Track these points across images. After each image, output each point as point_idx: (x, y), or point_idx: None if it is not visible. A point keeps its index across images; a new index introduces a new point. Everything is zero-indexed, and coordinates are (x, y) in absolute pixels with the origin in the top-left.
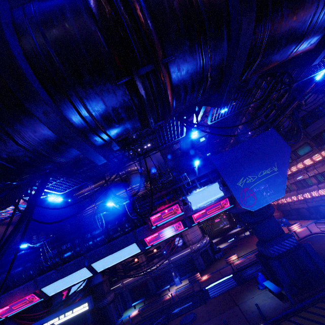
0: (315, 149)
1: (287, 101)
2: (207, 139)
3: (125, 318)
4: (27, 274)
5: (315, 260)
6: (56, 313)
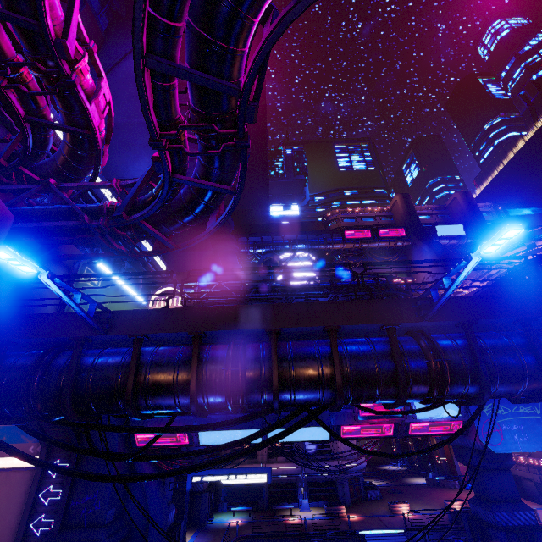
0: None
1: None
2: None
3: (221, 523)
4: None
5: None
6: (226, 469)
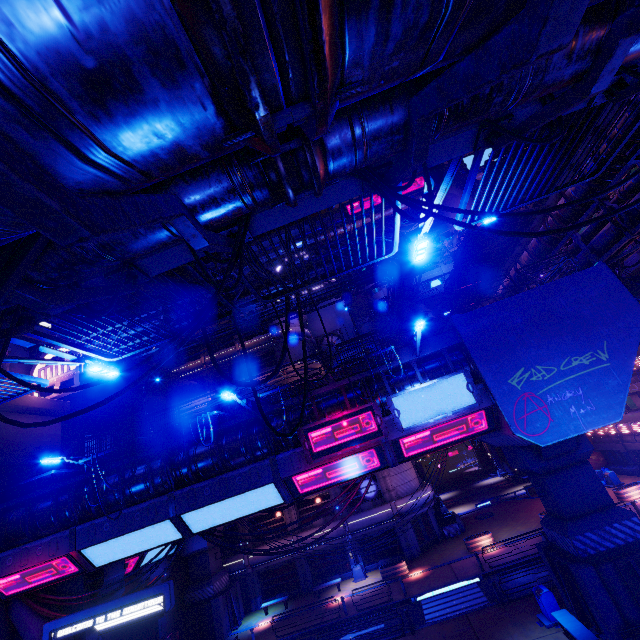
0: None
1: None
2: (447, 282)
3: (245, 630)
4: (59, 516)
5: None
6: (101, 606)
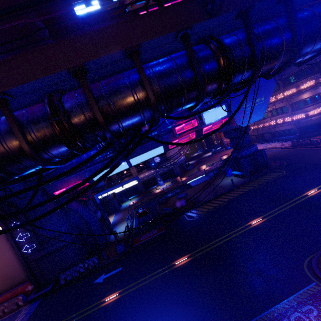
0: (281, 89)
1: None
2: None
3: (126, 206)
4: None
5: (265, 158)
6: (115, 186)
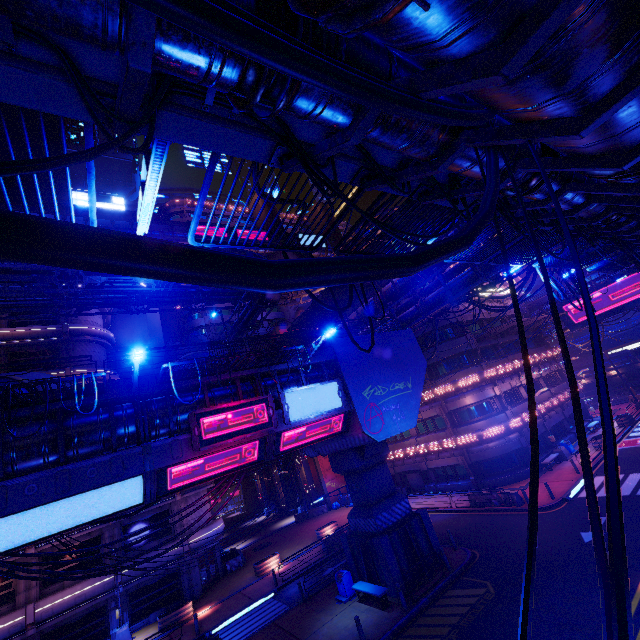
0: (428, 383)
1: (434, 300)
2: (297, 319)
3: None
4: None
5: (430, 536)
6: None
